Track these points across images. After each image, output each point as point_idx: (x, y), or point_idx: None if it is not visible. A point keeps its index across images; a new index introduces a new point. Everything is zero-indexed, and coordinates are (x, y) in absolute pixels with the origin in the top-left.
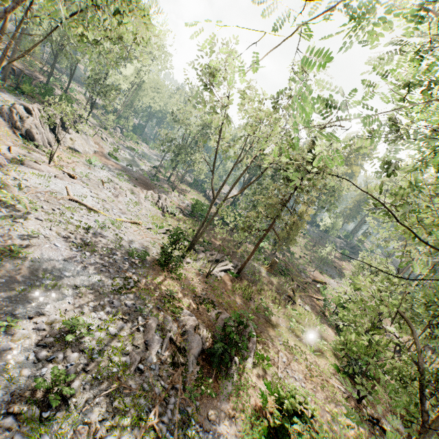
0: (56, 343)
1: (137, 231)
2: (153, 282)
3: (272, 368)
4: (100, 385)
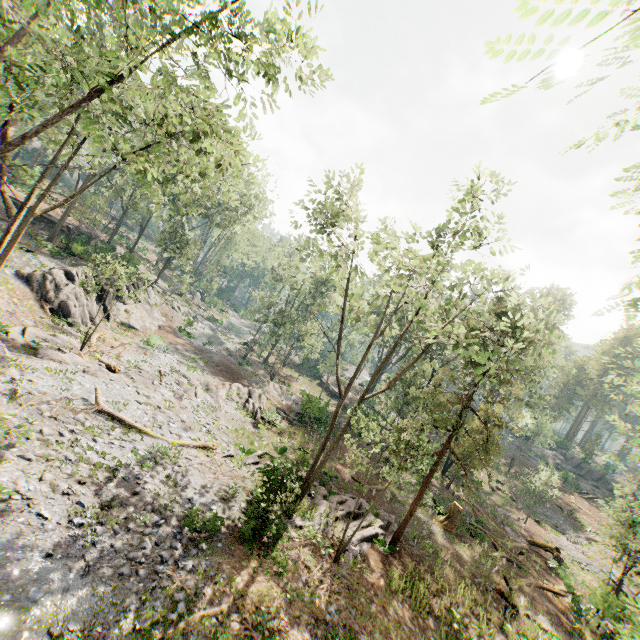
0: None
1: (207, 464)
2: (229, 593)
3: None
4: None
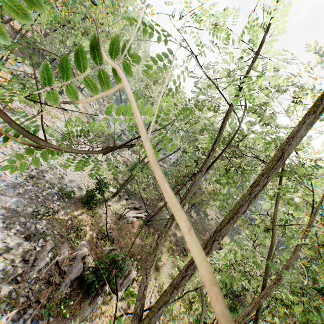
0: None
1: (79, 174)
2: (70, 215)
3: None
4: None
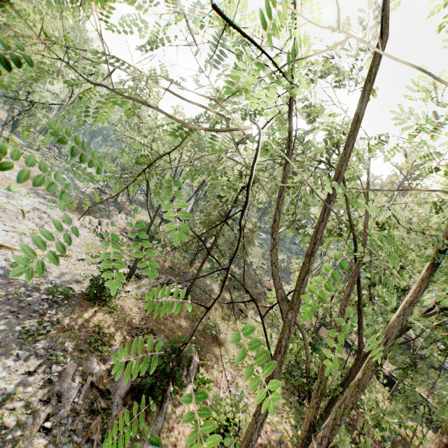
0: None
1: (65, 264)
2: (79, 321)
3: (214, 389)
4: None
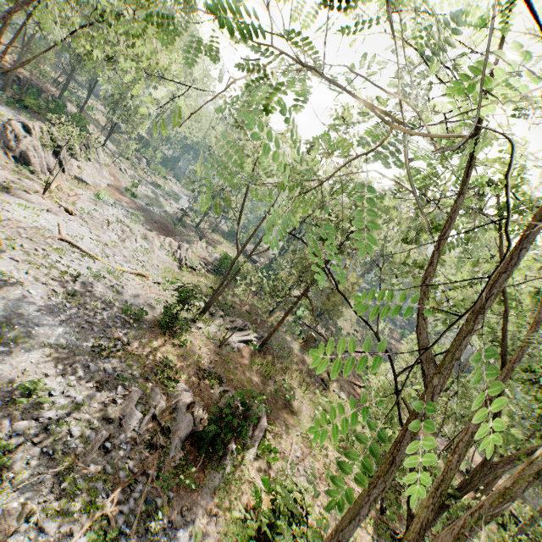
0: (4, 408)
1: (141, 284)
2: (148, 347)
3: (280, 462)
4: (50, 462)
